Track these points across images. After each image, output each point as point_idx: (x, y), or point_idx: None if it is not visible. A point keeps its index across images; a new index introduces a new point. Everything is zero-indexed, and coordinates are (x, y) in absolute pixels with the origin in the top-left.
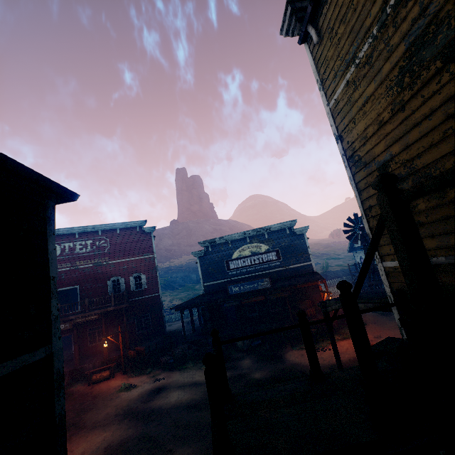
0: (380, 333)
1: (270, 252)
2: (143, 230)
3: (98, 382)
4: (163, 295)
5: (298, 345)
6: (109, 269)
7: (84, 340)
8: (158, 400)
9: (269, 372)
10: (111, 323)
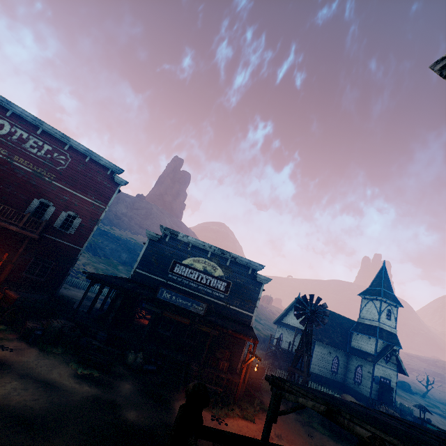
0: (282, 432)
1: (222, 280)
2: (114, 177)
3: None
4: (82, 254)
5: None
6: (47, 188)
7: None
8: None
9: (148, 418)
10: (1, 244)
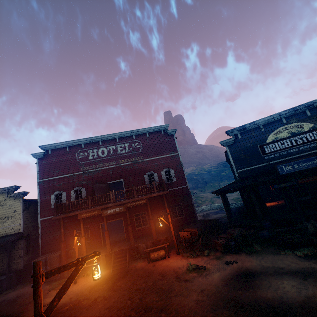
0: None
1: (316, 130)
2: (167, 133)
3: (156, 261)
4: None
5: None
6: (144, 166)
7: (132, 224)
8: (264, 290)
9: None
10: (151, 210)
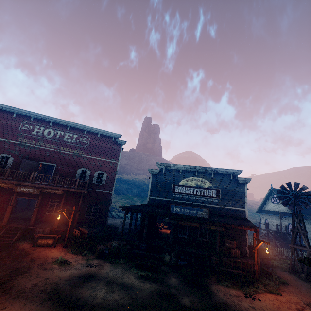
0: (309, 300)
1: (212, 189)
2: (117, 141)
3: (41, 247)
4: None
5: (223, 280)
6: (82, 161)
7: (44, 208)
8: (86, 290)
9: (199, 302)
10: (69, 201)
